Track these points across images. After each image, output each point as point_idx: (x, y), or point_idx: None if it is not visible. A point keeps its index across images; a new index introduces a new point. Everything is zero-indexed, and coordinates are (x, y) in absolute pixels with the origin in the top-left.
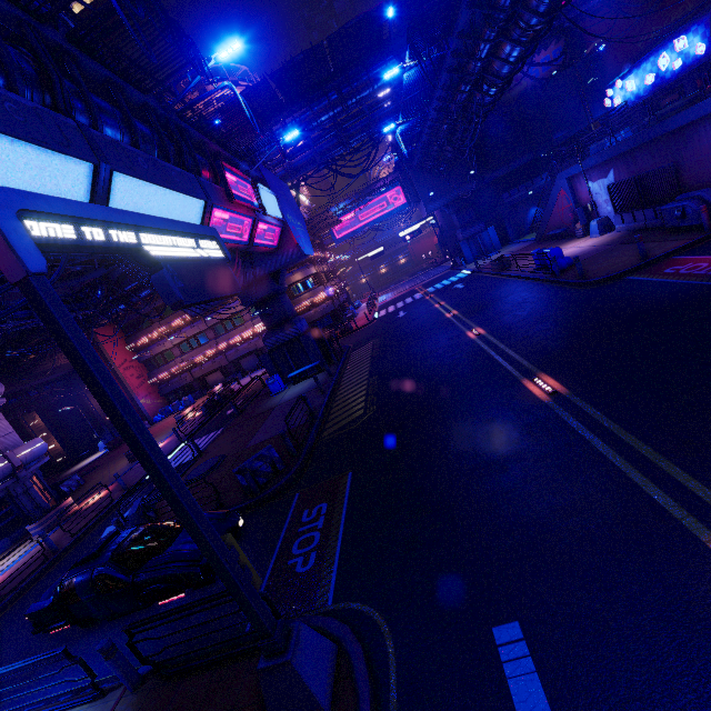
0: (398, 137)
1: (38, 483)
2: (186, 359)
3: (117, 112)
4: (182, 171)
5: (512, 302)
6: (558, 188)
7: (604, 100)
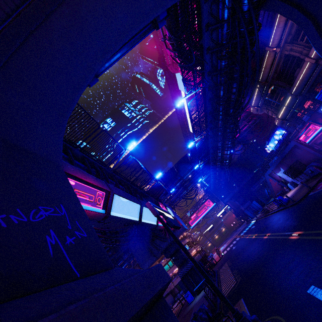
0: (203, 182)
1: None
2: None
3: (138, 195)
4: None
5: (275, 220)
6: (267, 179)
7: (266, 151)
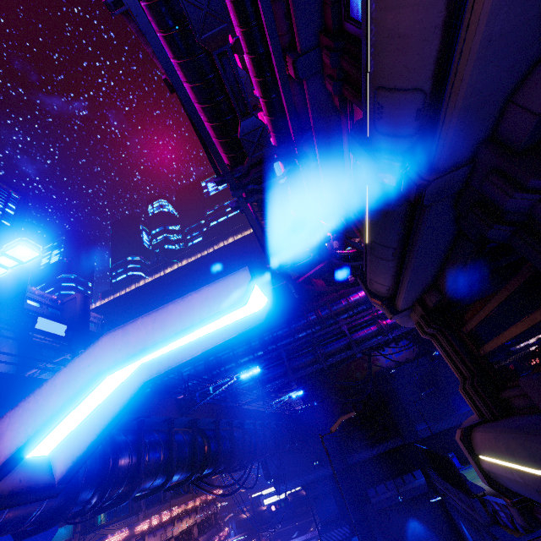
0: None
1: None
2: None
3: None
4: None
5: None
6: None
7: None
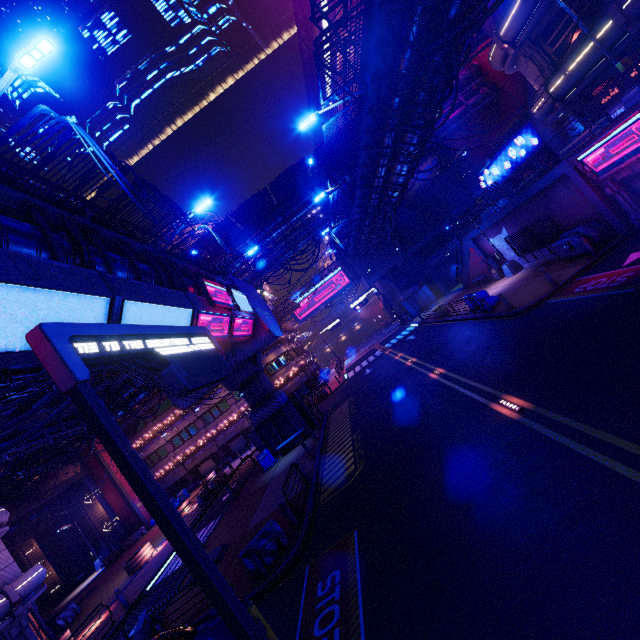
0: (333, 236)
1: (33, 620)
2: (178, 453)
3: (125, 260)
4: (174, 291)
5: (460, 341)
6: (467, 247)
7: (480, 183)
